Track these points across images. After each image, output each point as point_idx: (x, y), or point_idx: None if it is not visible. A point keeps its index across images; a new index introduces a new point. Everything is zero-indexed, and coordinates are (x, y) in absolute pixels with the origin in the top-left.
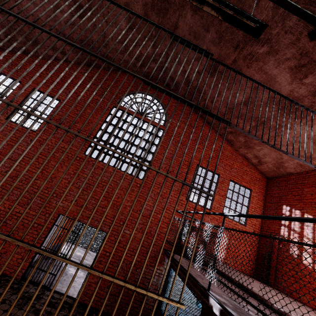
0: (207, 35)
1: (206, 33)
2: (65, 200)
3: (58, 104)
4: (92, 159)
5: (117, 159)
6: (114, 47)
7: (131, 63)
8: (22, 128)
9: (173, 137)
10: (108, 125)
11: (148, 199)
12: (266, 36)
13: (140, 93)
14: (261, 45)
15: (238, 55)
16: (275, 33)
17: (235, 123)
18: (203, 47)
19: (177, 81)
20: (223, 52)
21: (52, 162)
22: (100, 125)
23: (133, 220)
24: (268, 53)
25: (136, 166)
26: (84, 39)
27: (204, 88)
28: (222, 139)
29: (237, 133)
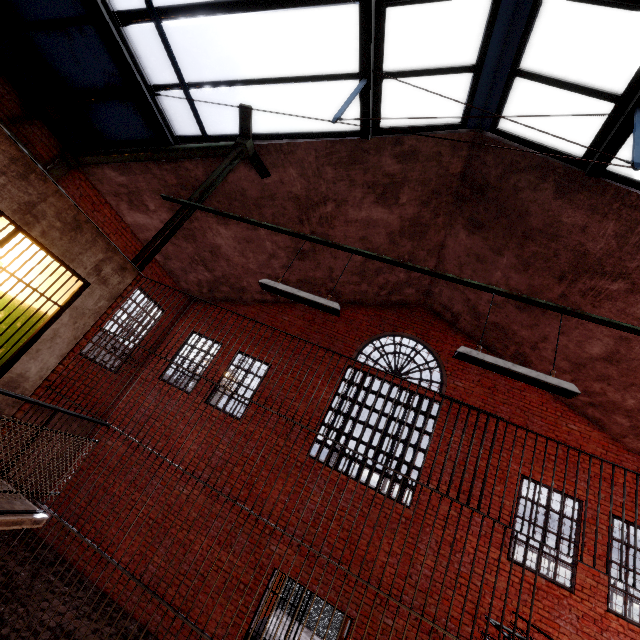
0: (499, 259)
1: (498, 257)
2: (283, 543)
3: (268, 372)
4: (320, 465)
5: (361, 464)
6: (345, 280)
7: (372, 293)
8: (224, 414)
9: (461, 415)
10: (342, 401)
11: (424, 551)
12: (617, 269)
13: (391, 335)
14: (611, 279)
15: (567, 288)
16: (634, 267)
17: (595, 389)
18: (496, 273)
19: (456, 312)
20: (536, 281)
21: (263, 471)
22: (330, 402)
23: (398, 597)
24: (631, 291)
25: (395, 478)
26: (303, 278)
27: (511, 327)
28: (573, 415)
29: (607, 407)
